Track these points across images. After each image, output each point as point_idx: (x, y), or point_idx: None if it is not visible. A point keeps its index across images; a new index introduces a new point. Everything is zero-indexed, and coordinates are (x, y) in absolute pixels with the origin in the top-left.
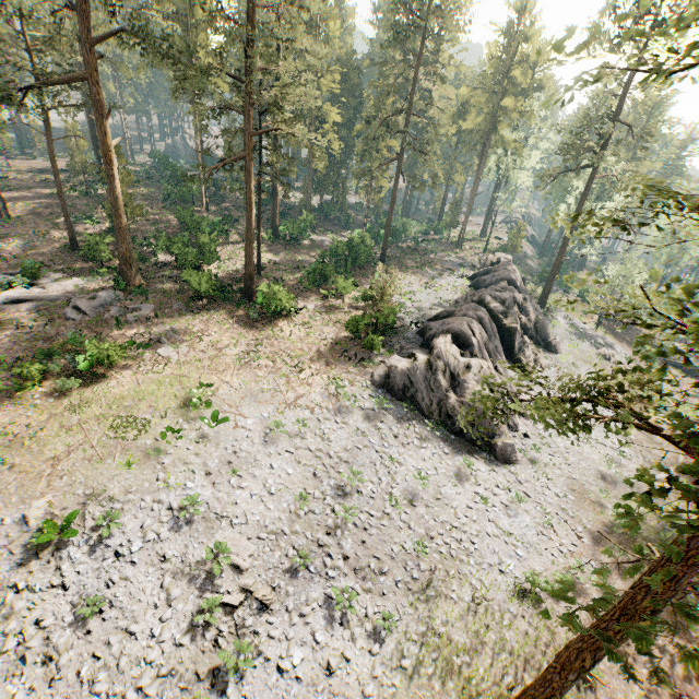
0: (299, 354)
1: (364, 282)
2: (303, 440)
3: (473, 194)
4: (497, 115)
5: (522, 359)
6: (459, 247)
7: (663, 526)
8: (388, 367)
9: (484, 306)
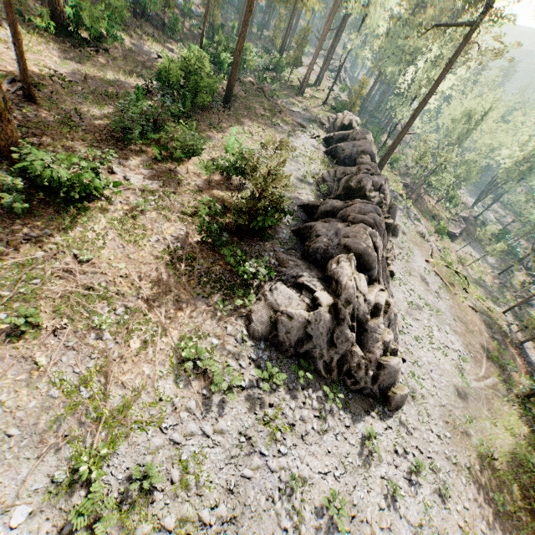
0: (125, 290)
1: (210, 134)
2: (150, 509)
3: (327, 29)
4: None
5: (388, 258)
6: (301, 94)
7: (505, 442)
8: (274, 310)
9: (363, 195)
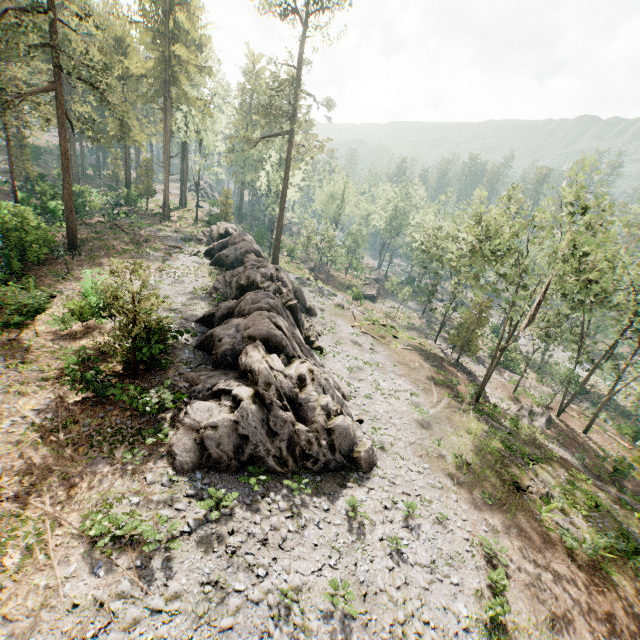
0: None
1: (60, 286)
2: None
3: (167, 157)
4: (171, 63)
5: (310, 336)
6: (167, 219)
7: (473, 445)
8: (196, 430)
9: (257, 288)
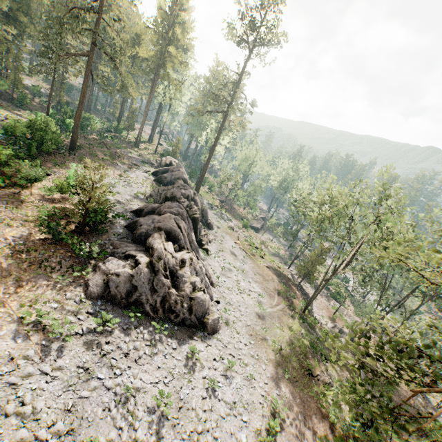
0: None
1: (55, 170)
2: None
3: (147, 109)
4: (164, 55)
5: (202, 240)
6: (137, 146)
7: (290, 338)
8: (106, 274)
9: (176, 201)
